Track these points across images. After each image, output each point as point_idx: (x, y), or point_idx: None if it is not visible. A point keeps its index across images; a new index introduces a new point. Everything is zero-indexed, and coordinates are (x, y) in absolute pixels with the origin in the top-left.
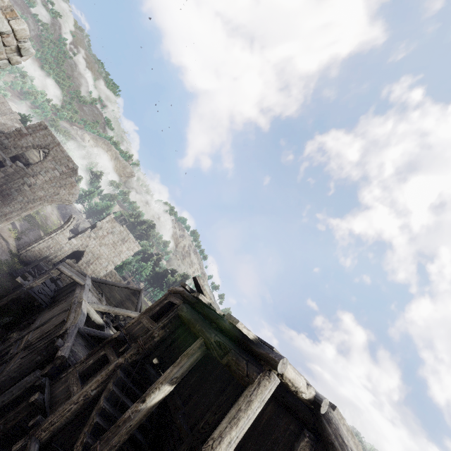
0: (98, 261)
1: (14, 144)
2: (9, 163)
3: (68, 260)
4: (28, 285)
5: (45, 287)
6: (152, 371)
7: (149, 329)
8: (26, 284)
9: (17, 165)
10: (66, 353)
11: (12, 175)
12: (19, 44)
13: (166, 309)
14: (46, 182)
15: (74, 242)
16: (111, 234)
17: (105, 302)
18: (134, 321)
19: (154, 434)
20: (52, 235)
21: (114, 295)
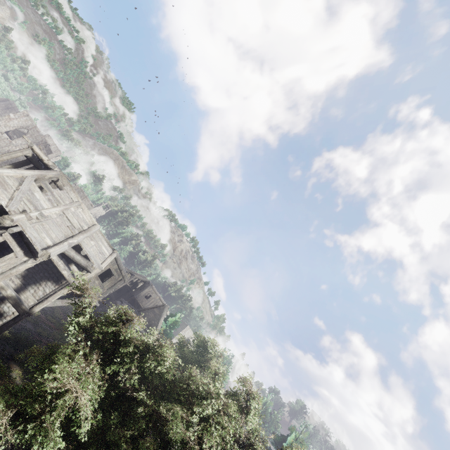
0: None
1: (5, 125)
2: None
3: None
4: None
5: None
6: None
7: None
8: None
9: (2, 134)
10: None
11: None
12: None
13: None
14: None
15: None
16: None
17: None
18: None
19: None
20: None
21: None
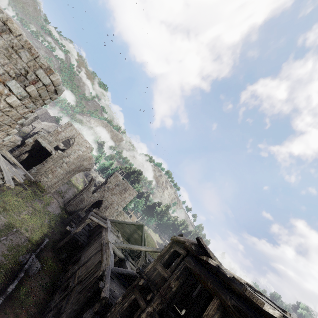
0: (111, 205)
1: (55, 139)
2: (54, 152)
3: (94, 209)
4: (73, 231)
5: (83, 229)
6: (174, 316)
7: (165, 277)
8: (72, 230)
9: (58, 152)
10: (107, 294)
11: (56, 158)
12: (55, 88)
13: (173, 257)
14: (75, 159)
15: (95, 195)
16: (117, 186)
17: (121, 237)
18: (150, 267)
19: None
20: (82, 192)
21: (125, 230)
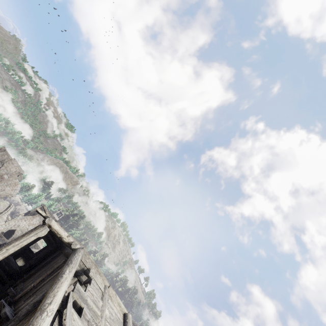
0: None
1: None
2: None
3: None
4: None
5: None
6: (12, 259)
7: None
8: None
9: None
10: None
11: None
12: None
13: None
14: None
15: (9, 223)
16: (39, 216)
17: None
18: None
19: (2, 290)
20: None
21: None
